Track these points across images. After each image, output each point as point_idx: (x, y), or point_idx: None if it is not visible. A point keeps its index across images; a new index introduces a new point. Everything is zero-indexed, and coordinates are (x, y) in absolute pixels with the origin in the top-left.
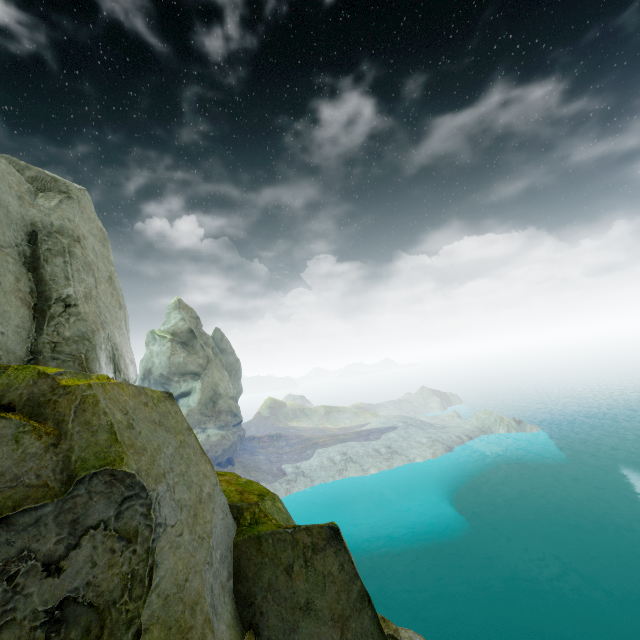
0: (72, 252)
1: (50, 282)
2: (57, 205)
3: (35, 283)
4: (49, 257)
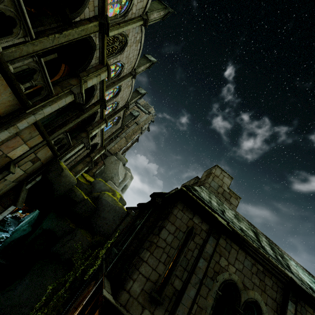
0: (126, 189)
1: (122, 192)
2: (130, 181)
3: (121, 190)
4: (124, 188)
